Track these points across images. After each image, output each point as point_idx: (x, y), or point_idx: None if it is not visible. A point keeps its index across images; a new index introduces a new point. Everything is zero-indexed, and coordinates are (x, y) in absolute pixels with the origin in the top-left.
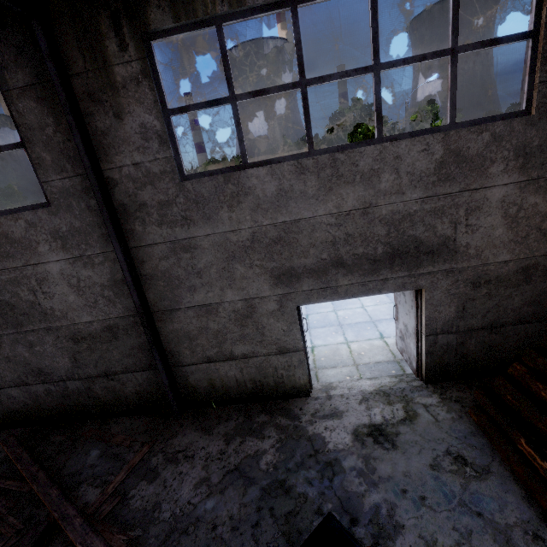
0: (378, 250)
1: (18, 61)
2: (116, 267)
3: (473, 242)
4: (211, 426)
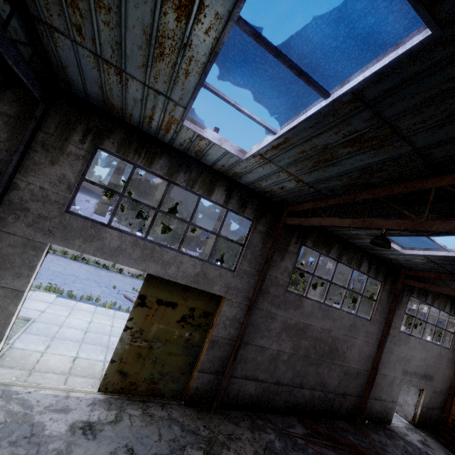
0: (422, 373)
1: (389, 283)
2: (373, 350)
3: (436, 378)
4: (376, 432)
